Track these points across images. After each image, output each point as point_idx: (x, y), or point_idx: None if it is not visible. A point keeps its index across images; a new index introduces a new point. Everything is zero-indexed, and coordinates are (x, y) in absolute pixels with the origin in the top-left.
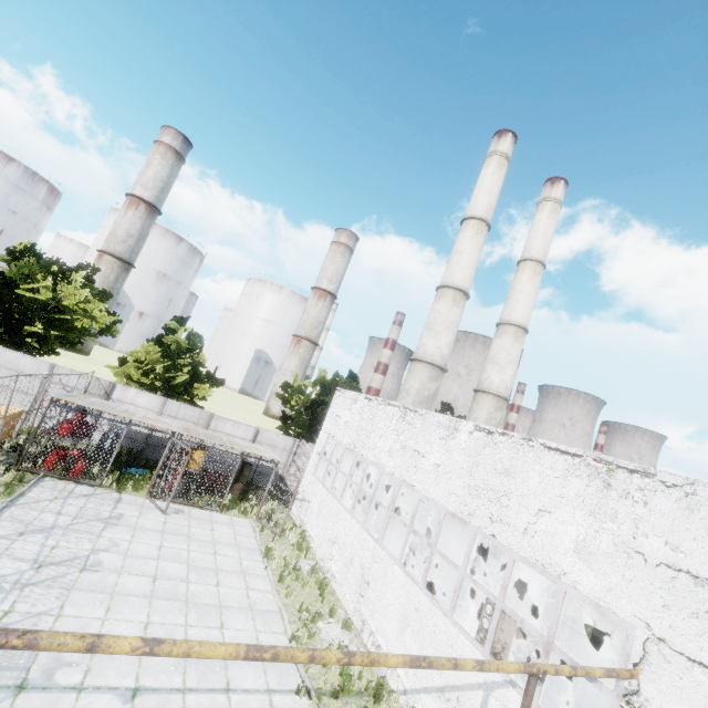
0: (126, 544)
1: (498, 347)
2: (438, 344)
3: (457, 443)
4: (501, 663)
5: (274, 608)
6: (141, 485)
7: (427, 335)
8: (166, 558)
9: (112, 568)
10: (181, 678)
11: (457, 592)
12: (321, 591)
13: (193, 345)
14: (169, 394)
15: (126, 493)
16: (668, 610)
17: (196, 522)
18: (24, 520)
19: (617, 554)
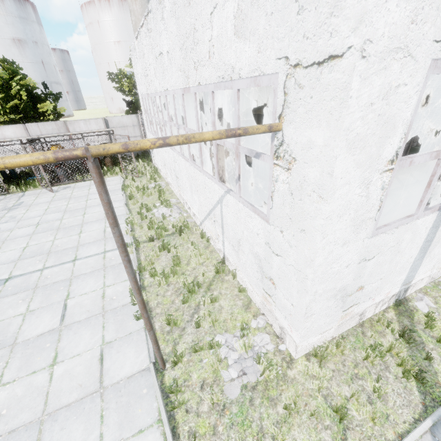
0: (21, 215)
1: None
2: None
3: (166, 10)
4: (2, 157)
5: (123, 213)
6: (37, 183)
7: None
8: (49, 213)
9: (7, 229)
10: (43, 264)
11: (199, 151)
12: (159, 194)
13: (13, 73)
14: (29, 121)
15: (29, 191)
16: (302, 13)
17: (78, 189)
18: None
19: None
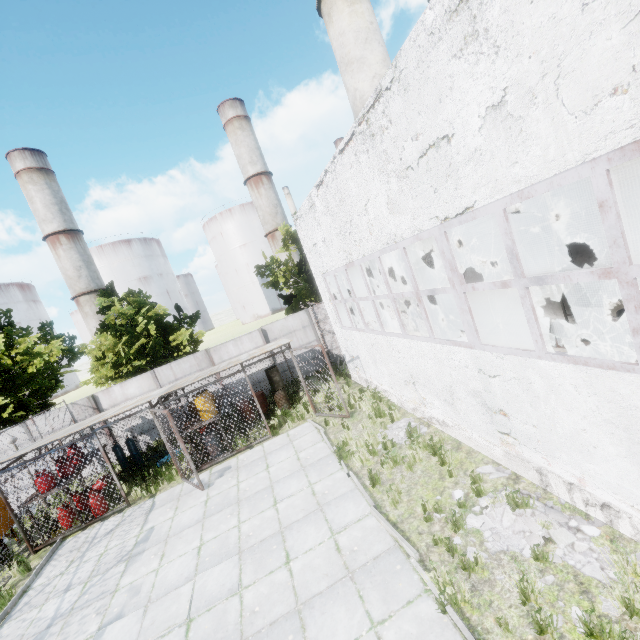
0: (151, 580)
1: None
2: (371, 73)
3: None
4: None
5: (386, 544)
6: (174, 471)
7: (350, 77)
8: (207, 563)
9: None
10: None
11: None
12: (438, 459)
13: (140, 305)
14: (158, 364)
15: (161, 492)
16: None
17: (246, 472)
18: (13, 639)
19: None
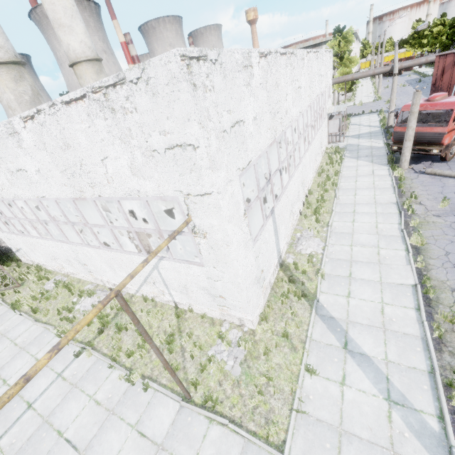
0: None
1: (50, 5)
2: None
3: (28, 144)
4: (79, 324)
5: (41, 331)
6: None
7: None
8: None
9: None
10: None
11: (115, 239)
12: (68, 290)
13: None
14: None
15: None
16: (182, 176)
17: None
18: None
19: (148, 160)
